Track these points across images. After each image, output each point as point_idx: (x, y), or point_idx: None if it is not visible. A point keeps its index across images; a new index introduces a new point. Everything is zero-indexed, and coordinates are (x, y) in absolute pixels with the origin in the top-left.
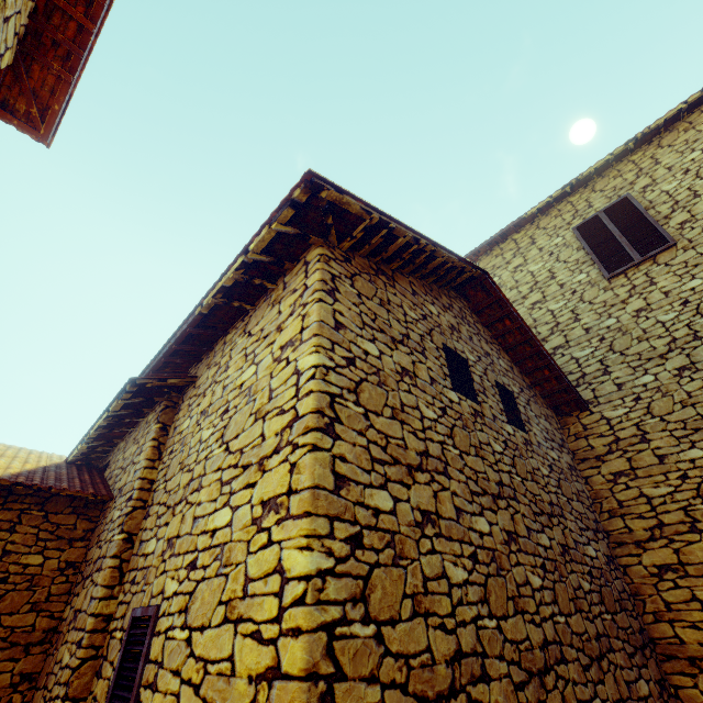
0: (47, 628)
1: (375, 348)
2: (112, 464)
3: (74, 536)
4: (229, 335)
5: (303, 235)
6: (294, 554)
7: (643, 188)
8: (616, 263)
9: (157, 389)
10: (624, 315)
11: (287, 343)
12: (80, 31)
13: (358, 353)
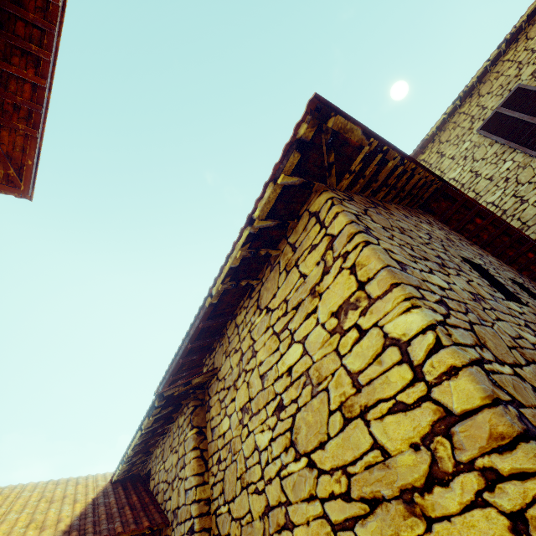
0: None
1: (439, 280)
2: (154, 474)
3: None
4: (238, 317)
5: (307, 183)
6: None
7: (530, 75)
8: None
9: (183, 393)
10: None
11: (341, 307)
12: (35, 90)
13: (437, 291)
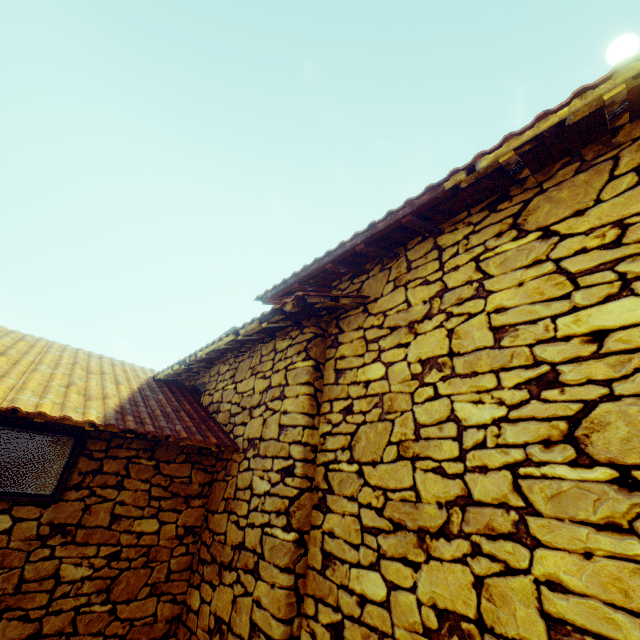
0: (170, 617)
1: None
2: (212, 390)
3: (189, 492)
4: (446, 235)
5: None
6: None
7: None
8: None
9: (316, 311)
10: None
11: None
12: None
13: None
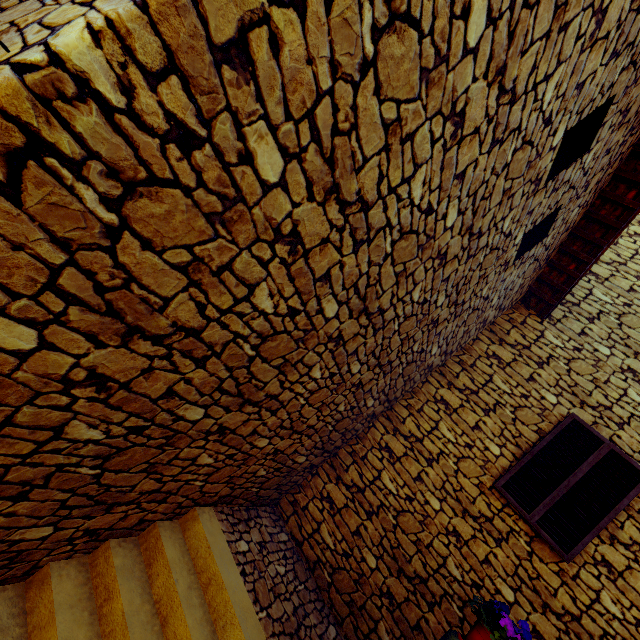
0: None
1: None
2: None
3: None
4: None
5: None
6: None
7: None
8: None
9: None
10: None
11: None
12: None
13: None
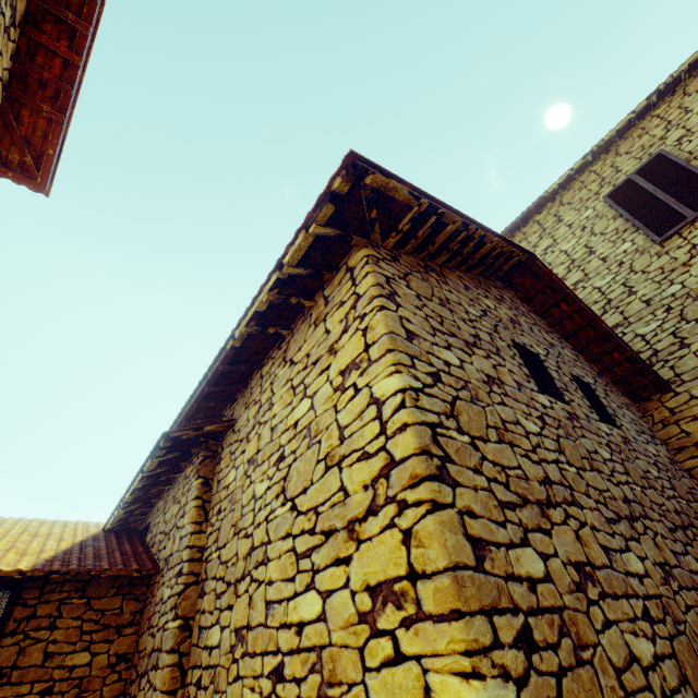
0: None
1: (453, 357)
2: (153, 527)
3: (121, 622)
4: (264, 367)
5: (344, 236)
6: (453, 683)
7: (677, 140)
8: (665, 224)
9: (193, 439)
10: (690, 279)
11: (348, 366)
12: (66, 67)
13: (439, 365)
